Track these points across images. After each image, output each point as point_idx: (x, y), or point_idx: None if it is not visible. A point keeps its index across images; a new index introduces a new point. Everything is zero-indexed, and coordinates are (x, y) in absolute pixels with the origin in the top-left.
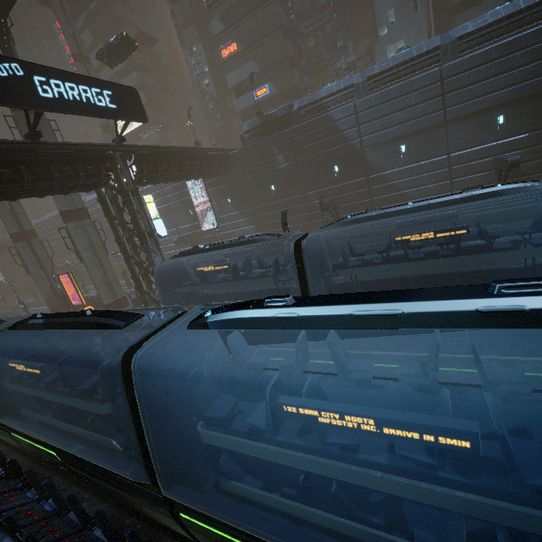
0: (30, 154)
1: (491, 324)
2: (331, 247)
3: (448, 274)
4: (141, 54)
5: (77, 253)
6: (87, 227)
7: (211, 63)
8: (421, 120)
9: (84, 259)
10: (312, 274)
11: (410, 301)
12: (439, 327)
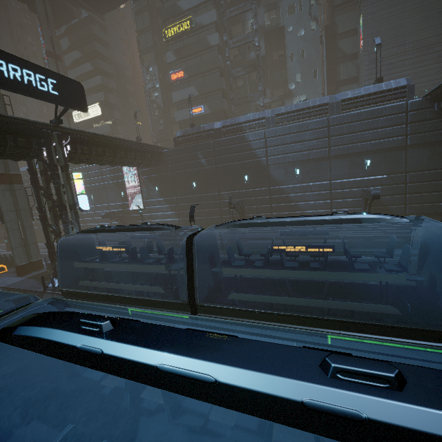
0: None
1: (319, 429)
2: (234, 240)
3: (319, 282)
4: (107, 64)
5: None
6: (17, 191)
7: (162, 82)
8: (312, 152)
9: (5, 220)
10: (200, 268)
11: (228, 363)
12: (257, 414)
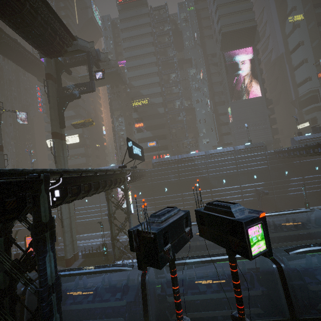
0: (115, 173)
1: None
2: None
3: (284, 236)
4: (84, 112)
5: (62, 221)
6: (70, 204)
7: (126, 126)
8: (230, 172)
9: (64, 225)
10: None
11: None
12: None
